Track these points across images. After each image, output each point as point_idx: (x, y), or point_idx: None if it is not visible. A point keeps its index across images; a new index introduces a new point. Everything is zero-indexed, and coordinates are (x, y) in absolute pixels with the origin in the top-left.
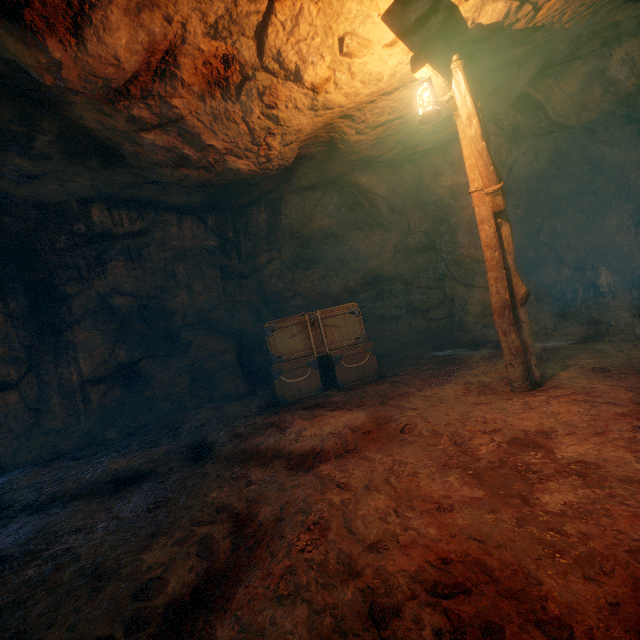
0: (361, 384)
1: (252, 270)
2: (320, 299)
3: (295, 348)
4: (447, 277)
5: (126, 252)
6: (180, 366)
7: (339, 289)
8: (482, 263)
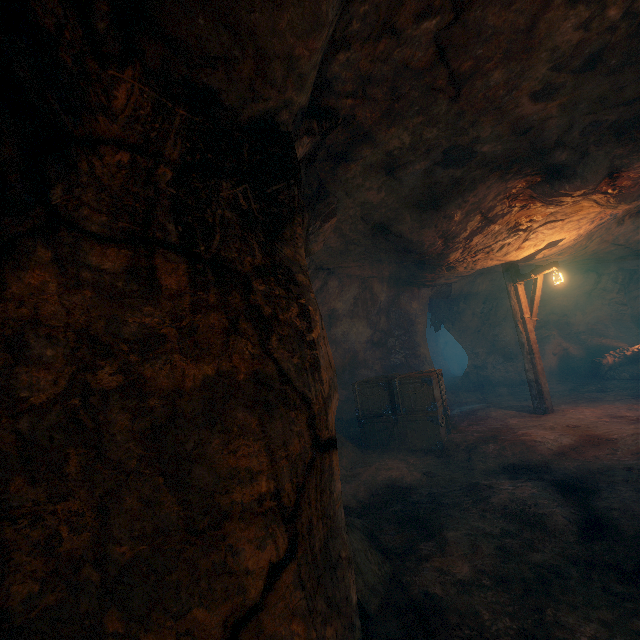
0: (451, 430)
1: None
2: None
3: (437, 398)
4: (404, 365)
5: None
6: None
7: (339, 364)
8: (428, 358)
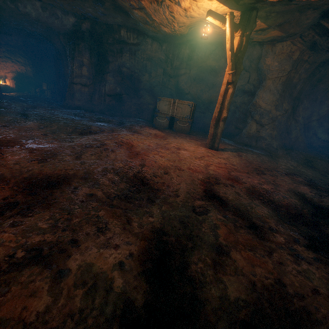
0: (181, 133)
1: (176, 75)
2: (197, 99)
3: (164, 110)
4: (248, 110)
5: (130, 51)
6: (135, 103)
7: (206, 98)
8: (262, 109)
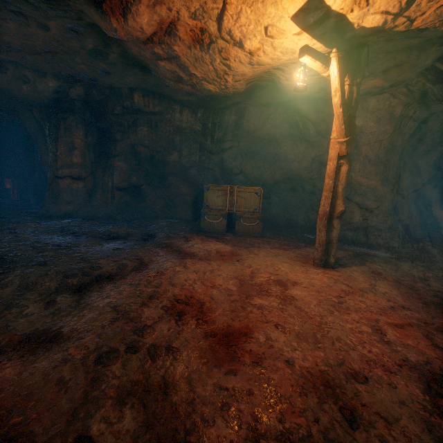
0: (248, 236)
1: (218, 150)
2: (254, 180)
3: (217, 203)
4: None
5: (149, 122)
6: (162, 195)
7: (268, 177)
8: (363, 187)
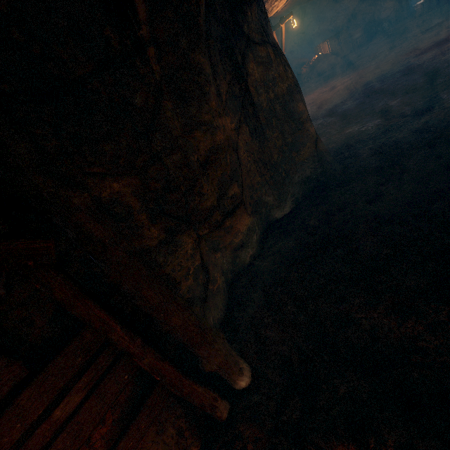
0: None
1: None
2: None
3: None
4: None
5: None
6: None
7: None
8: None
